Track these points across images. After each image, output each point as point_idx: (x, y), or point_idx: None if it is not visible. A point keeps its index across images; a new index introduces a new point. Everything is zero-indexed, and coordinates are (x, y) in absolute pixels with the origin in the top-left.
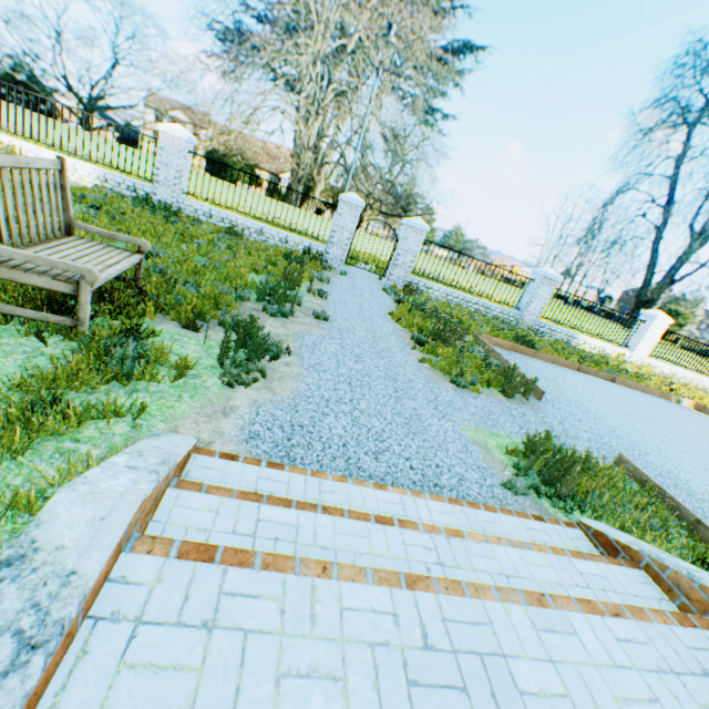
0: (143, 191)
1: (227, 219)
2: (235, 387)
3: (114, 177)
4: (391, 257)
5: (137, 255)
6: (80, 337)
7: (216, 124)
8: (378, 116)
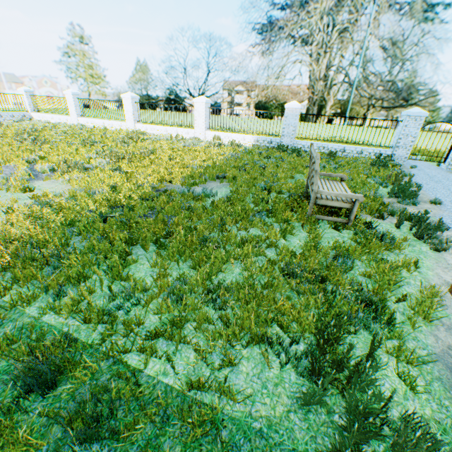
0: (274, 142)
1: (321, 147)
2: (439, 252)
3: (261, 139)
4: (451, 147)
5: (341, 182)
6: (347, 227)
7: (271, 87)
8: (388, 36)
